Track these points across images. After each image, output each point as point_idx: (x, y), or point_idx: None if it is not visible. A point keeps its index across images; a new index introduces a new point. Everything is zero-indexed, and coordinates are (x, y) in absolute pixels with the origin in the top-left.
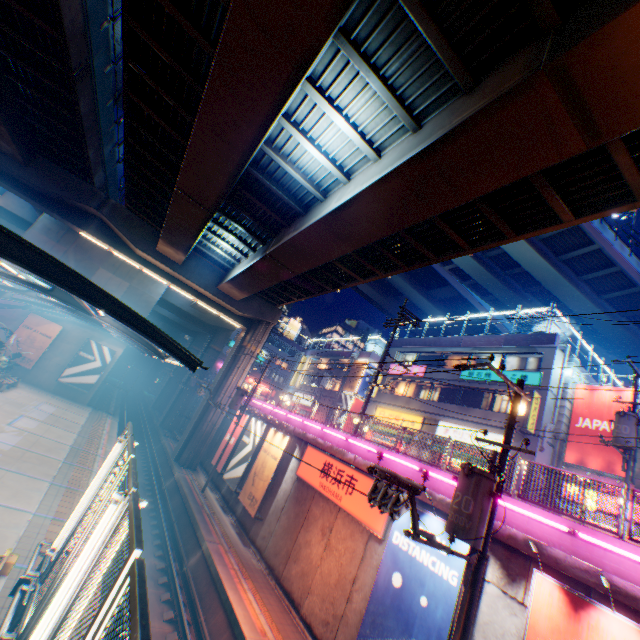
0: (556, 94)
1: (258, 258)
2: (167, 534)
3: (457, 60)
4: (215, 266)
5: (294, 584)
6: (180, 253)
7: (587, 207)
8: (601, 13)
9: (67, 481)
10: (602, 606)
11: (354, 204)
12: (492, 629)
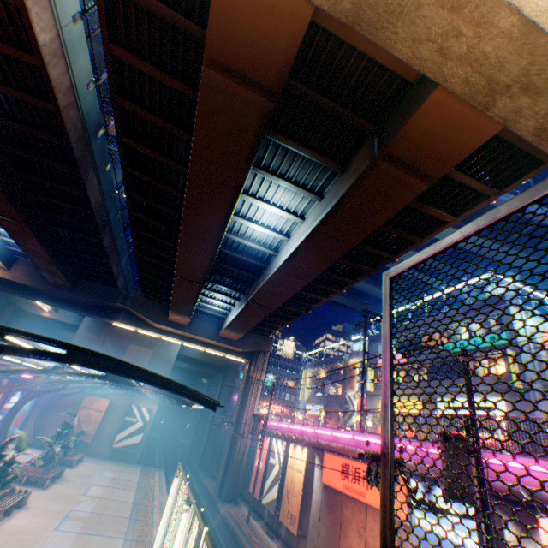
0: (392, 166)
1: (243, 305)
2: None
3: (328, 160)
4: (213, 318)
5: None
6: (186, 317)
7: (460, 208)
8: (395, 124)
9: (136, 534)
10: None
11: (297, 254)
12: None
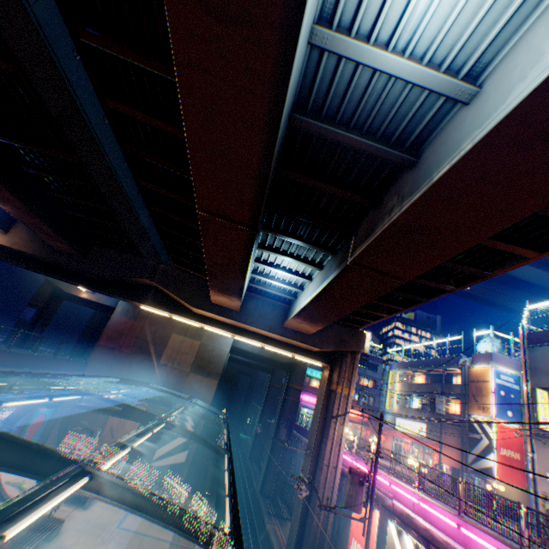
0: None
1: (332, 274)
2: None
3: None
4: (274, 301)
5: None
6: (233, 298)
7: None
8: None
9: None
10: None
11: None
12: None
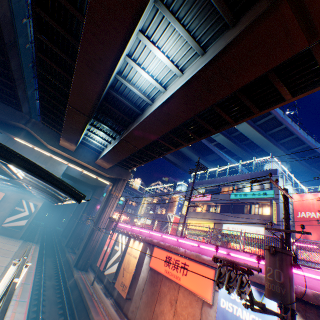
0: (291, 11)
1: (117, 142)
2: (69, 319)
3: (226, 7)
4: (93, 151)
5: None
6: (73, 145)
7: (298, 90)
8: None
9: None
10: None
11: (171, 100)
12: None
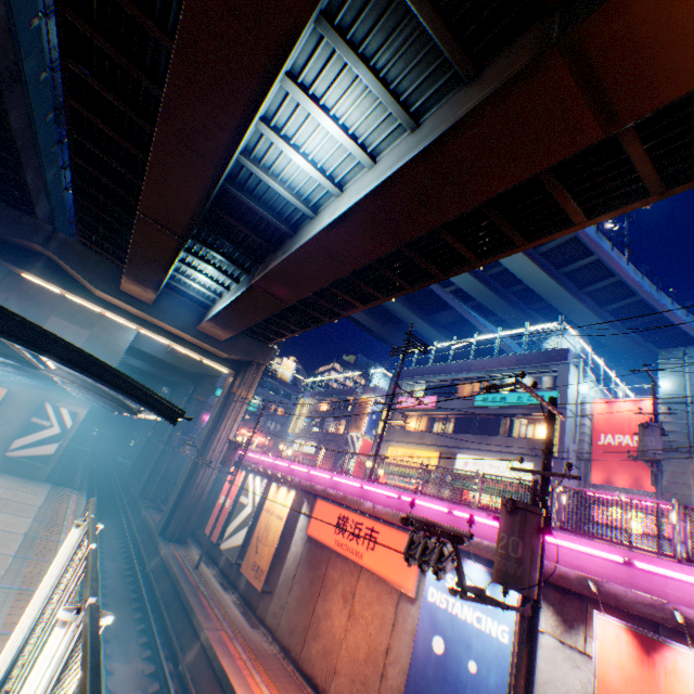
0: (570, 74)
1: (243, 289)
2: (155, 628)
3: (456, 44)
4: (193, 304)
5: (316, 666)
6: (149, 291)
7: (599, 207)
8: None
9: (19, 580)
10: (677, 644)
11: (350, 217)
12: (554, 688)
